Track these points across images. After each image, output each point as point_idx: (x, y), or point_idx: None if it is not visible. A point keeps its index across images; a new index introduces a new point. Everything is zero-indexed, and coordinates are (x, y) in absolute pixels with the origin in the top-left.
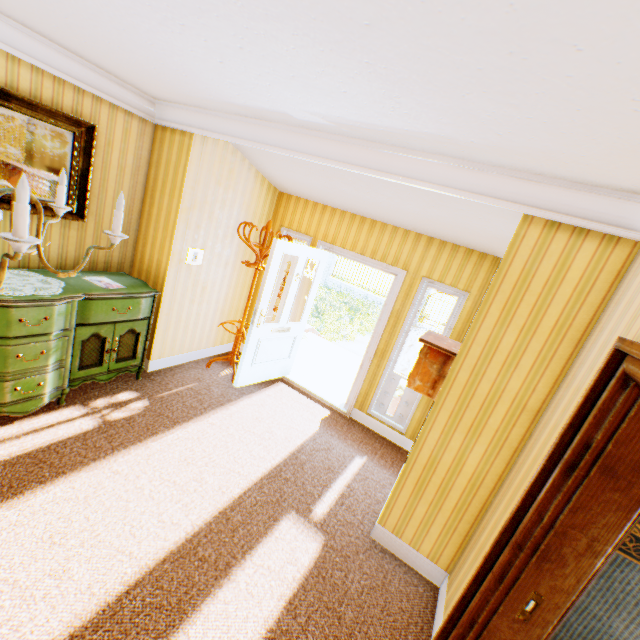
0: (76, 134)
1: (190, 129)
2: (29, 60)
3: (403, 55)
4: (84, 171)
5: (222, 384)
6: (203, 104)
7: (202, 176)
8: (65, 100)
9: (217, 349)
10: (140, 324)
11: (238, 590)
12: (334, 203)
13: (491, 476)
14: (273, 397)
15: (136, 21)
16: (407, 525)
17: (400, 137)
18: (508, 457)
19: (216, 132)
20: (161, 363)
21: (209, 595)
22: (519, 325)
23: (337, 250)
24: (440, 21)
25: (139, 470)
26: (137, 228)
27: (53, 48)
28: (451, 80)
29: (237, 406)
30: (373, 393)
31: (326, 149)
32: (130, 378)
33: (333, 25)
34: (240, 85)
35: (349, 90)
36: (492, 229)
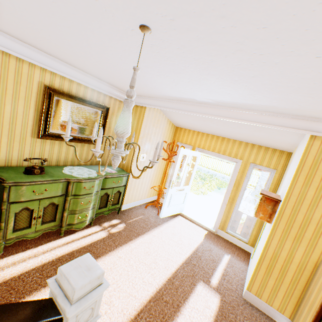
0: (102, 111)
1: (145, 105)
2: (91, 87)
3: (264, 83)
4: (103, 125)
5: (153, 216)
6: (153, 96)
7: (148, 123)
8: (100, 99)
9: (148, 199)
10: (121, 188)
11: (186, 319)
12: (203, 130)
13: (310, 264)
14: (178, 223)
15: (146, 75)
16: (263, 291)
17: (248, 106)
18: (318, 254)
19: (157, 106)
20: (126, 206)
21: (173, 320)
22: (315, 186)
23: (205, 151)
24: (286, 75)
25: (129, 256)
26: None
27: (100, 82)
28: (283, 90)
29: (163, 227)
30: (228, 221)
31: (209, 111)
32: (115, 213)
33: (236, 76)
34: (178, 91)
35: (231, 92)
36: (288, 140)
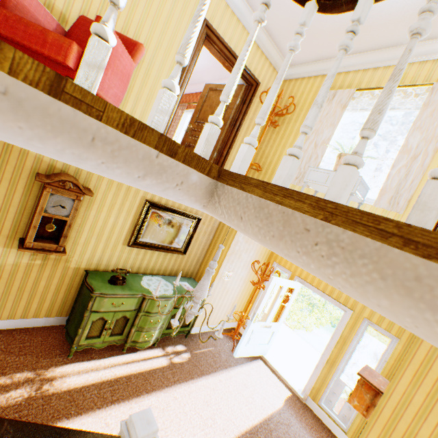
0: (193, 221)
1: None
2: None
3: None
4: (191, 235)
5: (226, 352)
6: None
7: (240, 239)
8: (194, 209)
9: (225, 325)
10: None
11: None
12: None
13: None
14: (255, 370)
15: None
16: None
17: None
18: None
19: None
20: (197, 329)
21: None
22: (425, 390)
23: (307, 284)
24: None
25: (185, 400)
26: (203, 256)
27: None
28: None
29: (234, 371)
30: (323, 390)
31: None
32: (182, 335)
33: None
34: None
35: None
36: None
